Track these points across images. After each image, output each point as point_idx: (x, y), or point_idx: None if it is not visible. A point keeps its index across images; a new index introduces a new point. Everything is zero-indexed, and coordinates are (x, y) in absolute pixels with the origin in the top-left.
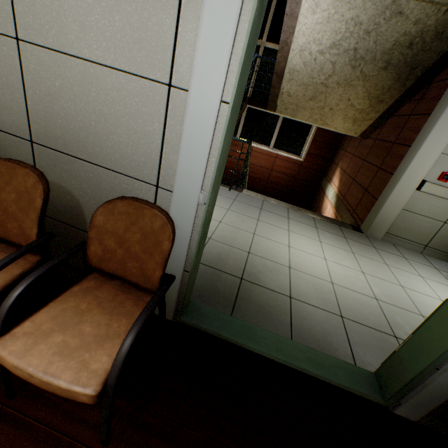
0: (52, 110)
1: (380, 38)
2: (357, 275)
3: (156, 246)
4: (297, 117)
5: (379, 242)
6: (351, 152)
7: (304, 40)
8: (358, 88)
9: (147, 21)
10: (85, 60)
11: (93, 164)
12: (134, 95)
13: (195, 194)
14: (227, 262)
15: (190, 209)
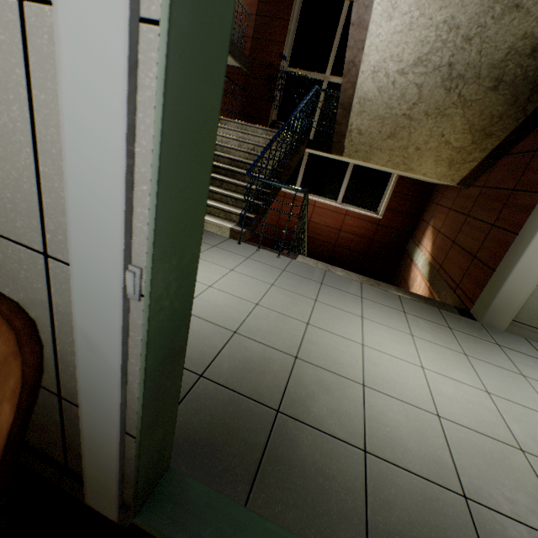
0: None
1: (487, 46)
2: (479, 398)
3: None
4: (372, 162)
5: (502, 335)
6: (447, 205)
7: (377, 58)
8: (455, 118)
9: None
10: None
11: None
12: None
13: (114, 275)
14: (257, 377)
15: (109, 308)
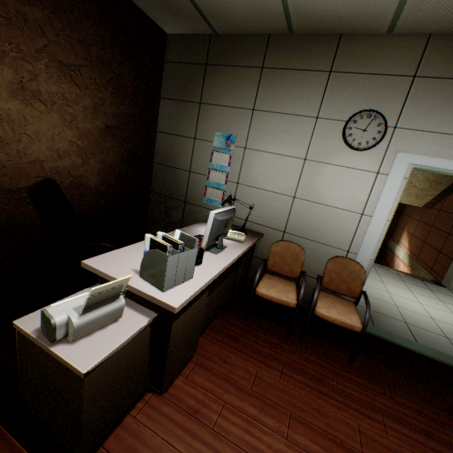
0: (301, 220)
1: None
2: (450, 316)
3: (357, 277)
4: None
5: None
6: (416, 218)
7: None
8: (417, 175)
9: (355, 195)
10: (323, 205)
11: (314, 241)
12: (344, 217)
13: (369, 255)
14: None
15: (365, 262)
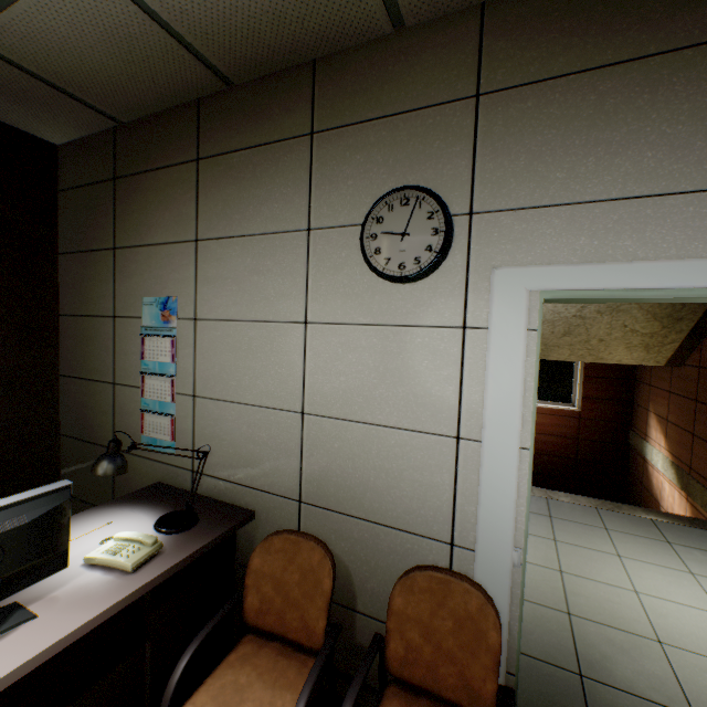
0: (328, 468)
1: None
2: None
3: (478, 639)
4: (551, 358)
5: None
6: (663, 387)
7: None
8: (632, 311)
9: (430, 389)
10: (366, 423)
11: (369, 521)
12: (419, 449)
13: (506, 553)
14: (541, 639)
15: (502, 573)
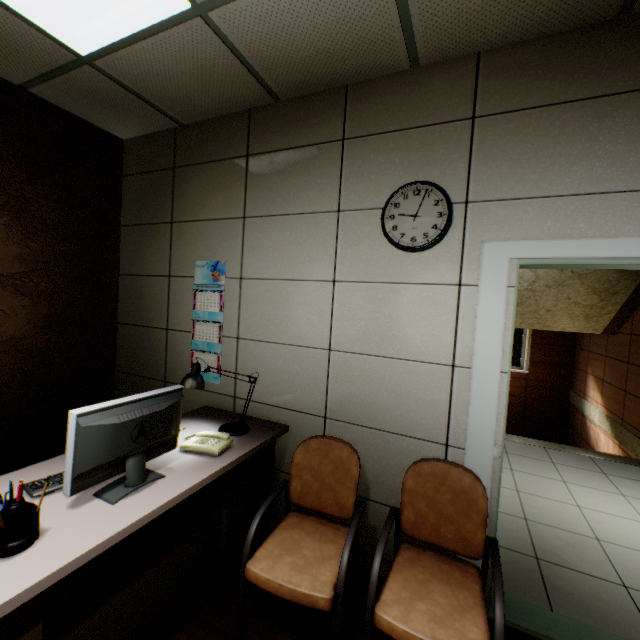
0: (349, 391)
1: None
2: None
3: (470, 505)
4: None
5: None
6: (600, 352)
7: None
8: (575, 286)
9: (432, 330)
10: (381, 357)
11: (381, 430)
12: (422, 375)
13: (489, 449)
14: (504, 534)
15: (485, 464)
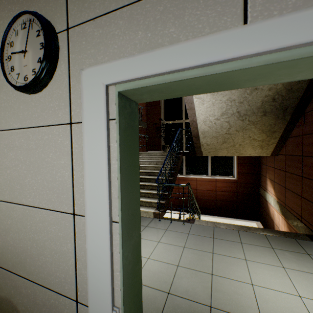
0: (6, 240)
1: (251, 102)
2: None
3: None
4: (219, 155)
5: None
6: (271, 165)
7: (203, 117)
8: (252, 129)
9: (55, 175)
10: (23, 205)
11: (30, 280)
12: (53, 224)
13: None
14: None
15: None
